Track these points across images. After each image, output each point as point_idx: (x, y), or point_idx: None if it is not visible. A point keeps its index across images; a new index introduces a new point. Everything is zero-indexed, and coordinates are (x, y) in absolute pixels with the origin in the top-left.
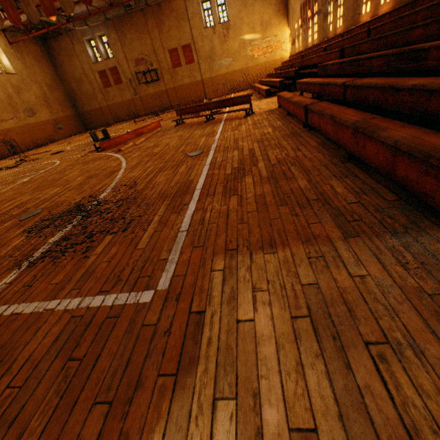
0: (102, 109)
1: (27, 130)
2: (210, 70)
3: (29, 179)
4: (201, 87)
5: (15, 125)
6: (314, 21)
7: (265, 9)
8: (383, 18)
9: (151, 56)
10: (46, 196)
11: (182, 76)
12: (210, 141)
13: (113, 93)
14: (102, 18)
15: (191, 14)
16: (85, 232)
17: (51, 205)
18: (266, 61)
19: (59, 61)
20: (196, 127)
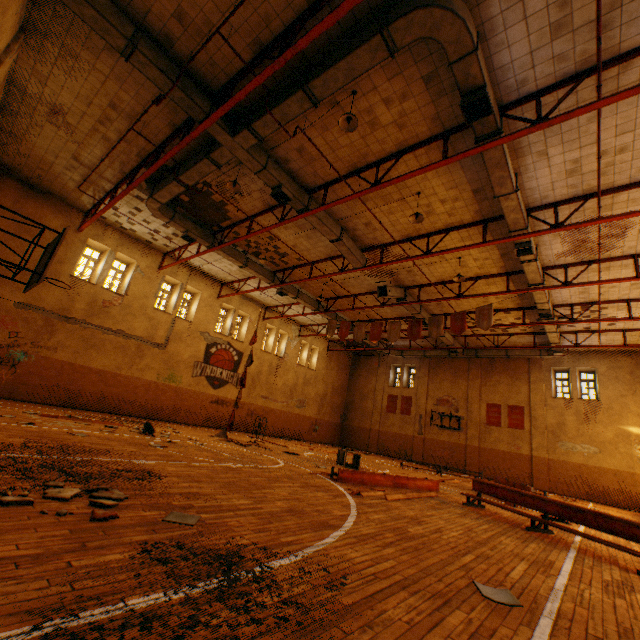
0: (370, 431)
1: (286, 416)
2: (548, 447)
3: (238, 466)
4: (526, 465)
5: (280, 408)
6: None
7: None
8: None
9: (460, 401)
10: (225, 501)
11: (496, 438)
12: (540, 582)
13: (392, 419)
14: (420, 354)
15: (534, 377)
16: (180, 637)
17: (212, 522)
18: None
19: (357, 373)
20: (504, 527)
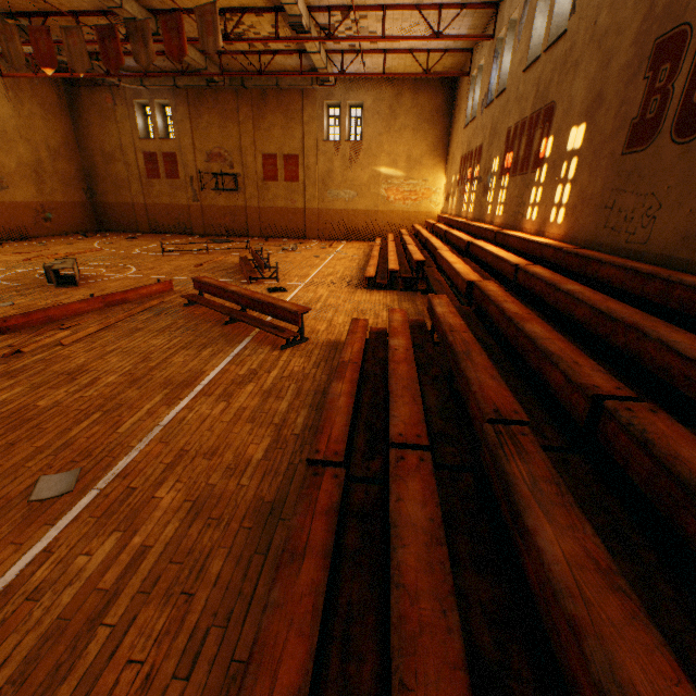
0: (135, 207)
1: None
2: (319, 198)
3: None
4: (301, 218)
5: None
6: (473, 187)
7: (416, 141)
8: (546, 249)
9: (234, 155)
10: None
11: (275, 195)
12: (148, 424)
13: (159, 188)
14: (170, 84)
15: (308, 116)
16: None
17: None
18: (405, 210)
19: (85, 120)
20: (200, 333)
